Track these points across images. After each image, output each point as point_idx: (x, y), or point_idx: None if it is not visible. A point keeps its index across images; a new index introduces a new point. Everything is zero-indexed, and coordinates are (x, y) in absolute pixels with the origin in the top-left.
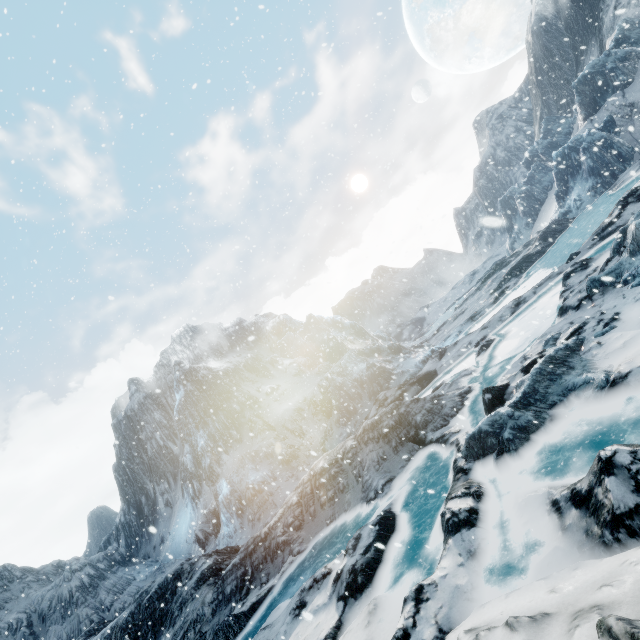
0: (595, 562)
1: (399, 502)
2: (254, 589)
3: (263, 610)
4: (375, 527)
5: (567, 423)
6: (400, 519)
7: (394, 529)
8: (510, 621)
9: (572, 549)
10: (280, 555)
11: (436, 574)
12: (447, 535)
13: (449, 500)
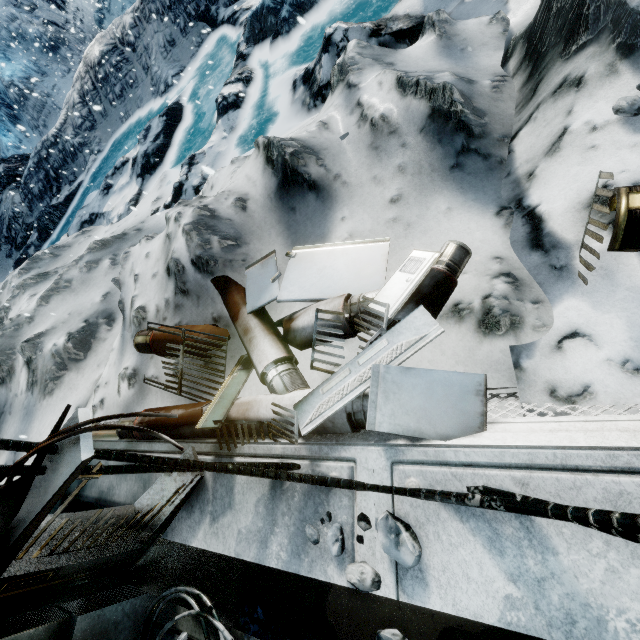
0: (300, 123)
1: (188, 95)
2: (65, 187)
3: (80, 200)
4: (163, 118)
5: (337, 2)
6: (188, 110)
7: (181, 119)
8: (233, 160)
9: (292, 117)
10: (80, 156)
11: (206, 147)
12: (218, 117)
13: (224, 87)
